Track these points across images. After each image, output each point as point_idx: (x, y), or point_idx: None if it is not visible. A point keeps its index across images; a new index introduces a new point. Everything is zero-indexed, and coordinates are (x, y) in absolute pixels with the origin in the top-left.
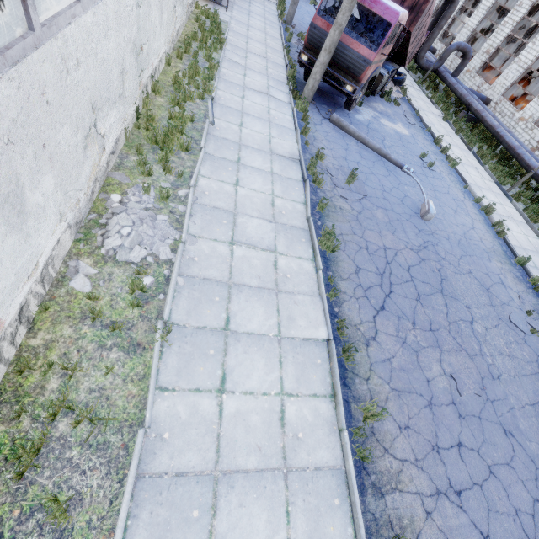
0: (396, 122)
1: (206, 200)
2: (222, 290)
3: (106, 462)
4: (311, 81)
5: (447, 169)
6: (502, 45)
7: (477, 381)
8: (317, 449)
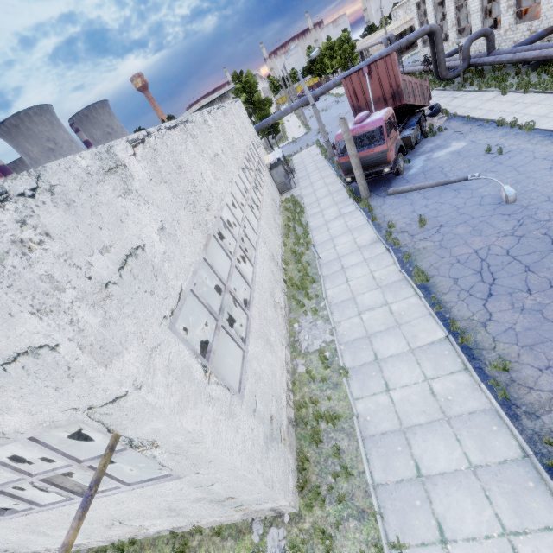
0: (448, 145)
1: (335, 300)
2: (365, 341)
3: (347, 435)
4: (360, 187)
5: (525, 137)
6: None
7: None
8: (466, 402)
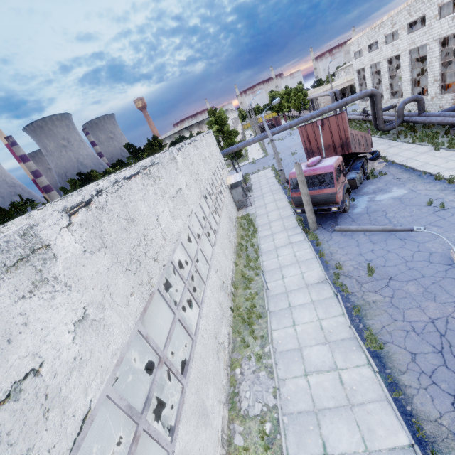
0: (390, 190)
1: (281, 347)
2: (312, 418)
3: None
4: (309, 220)
5: None
6: (443, 69)
7: None
8: None
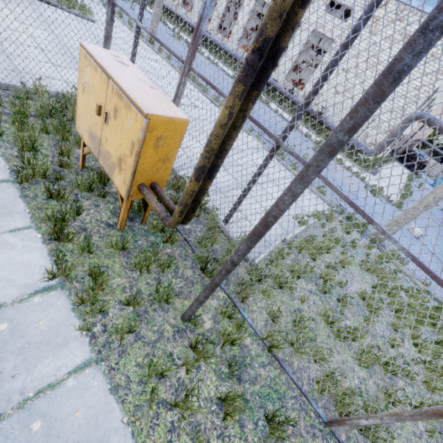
0: None
1: None
2: None
3: None
4: None
5: None
6: None
7: None
8: None
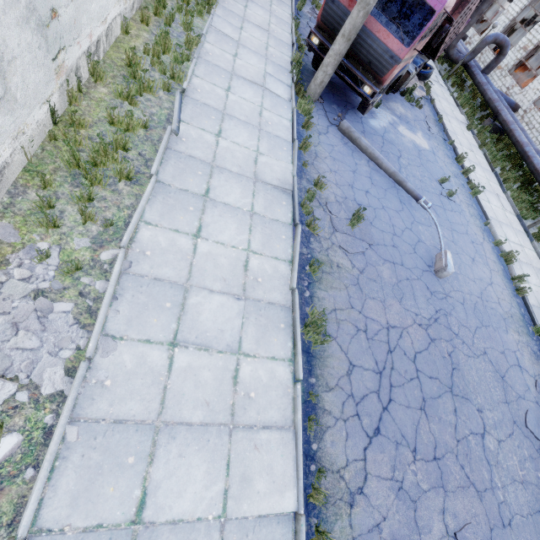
0: (416, 131)
1: (145, 265)
2: (143, 439)
3: None
4: (320, 74)
5: (467, 198)
6: None
7: (485, 536)
8: None
